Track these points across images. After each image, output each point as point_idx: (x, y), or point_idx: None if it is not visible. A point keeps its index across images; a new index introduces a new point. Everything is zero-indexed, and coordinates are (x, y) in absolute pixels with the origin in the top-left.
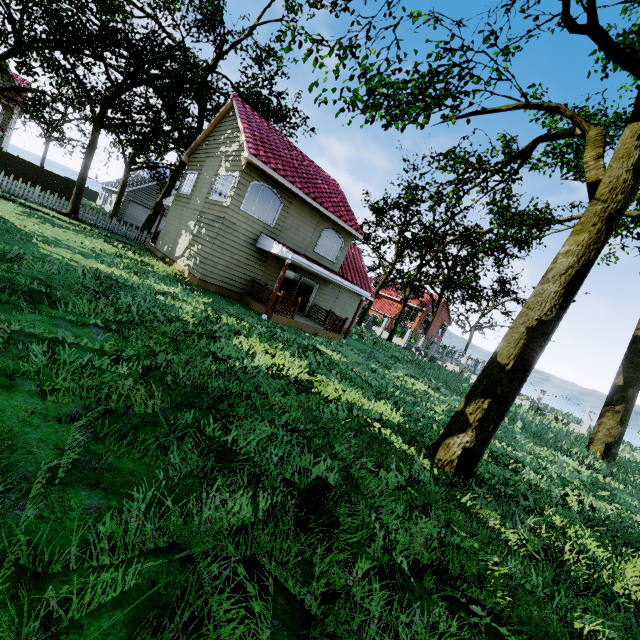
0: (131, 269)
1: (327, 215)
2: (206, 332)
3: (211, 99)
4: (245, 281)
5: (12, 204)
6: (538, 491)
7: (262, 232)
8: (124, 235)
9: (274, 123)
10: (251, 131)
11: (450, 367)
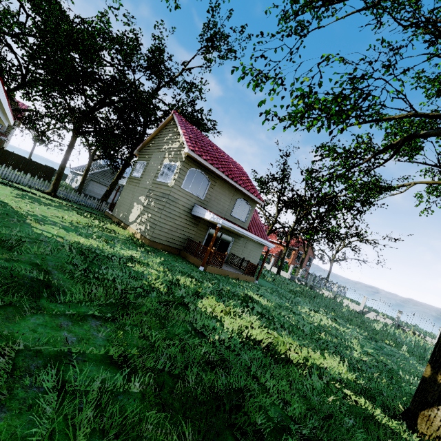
0: (101, 237)
1: (240, 189)
2: (176, 299)
3: (154, 114)
4: (183, 239)
5: (9, 188)
6: None
7: (195, 203)
8: (88, 206)
9: (198, 129)
10: (188, 134)
11: (325, 293)
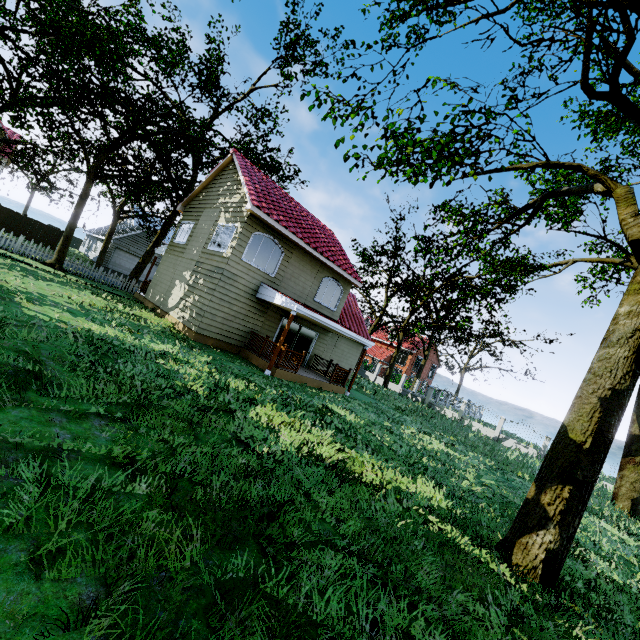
0: (124, 326)
1: (327, 264)
2: (219, 405)
3: (207, 153)
4: (244, 333)
5: None
6: (617, 588)
7: (263, 282)
8: (111, 284)
9: (271, 176)
10: (252, 184)
11: (449, 413)
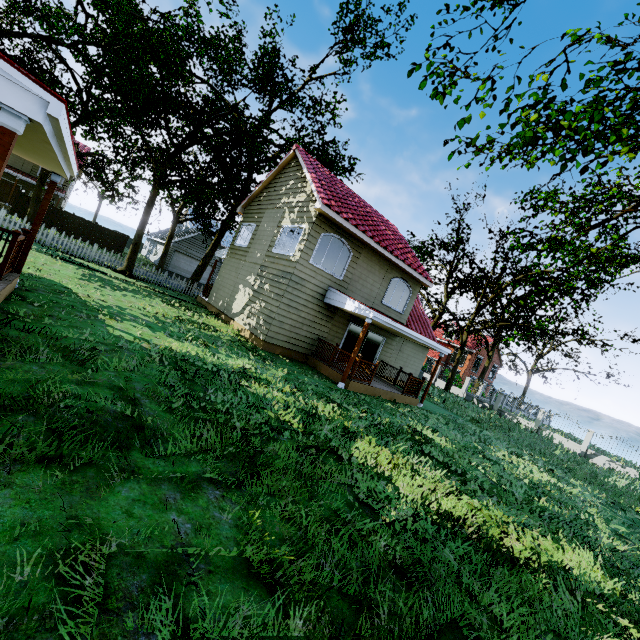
0: (198, 338)
1: (397, 264)
2: (320, 443)
3: (265, 152)
4: (311, 340)
5: (72, 266)
6: None
7: (330, 286)
8: (174, 289)
9: (331, 171)
10: (318, 180)
11: (523, 423)
